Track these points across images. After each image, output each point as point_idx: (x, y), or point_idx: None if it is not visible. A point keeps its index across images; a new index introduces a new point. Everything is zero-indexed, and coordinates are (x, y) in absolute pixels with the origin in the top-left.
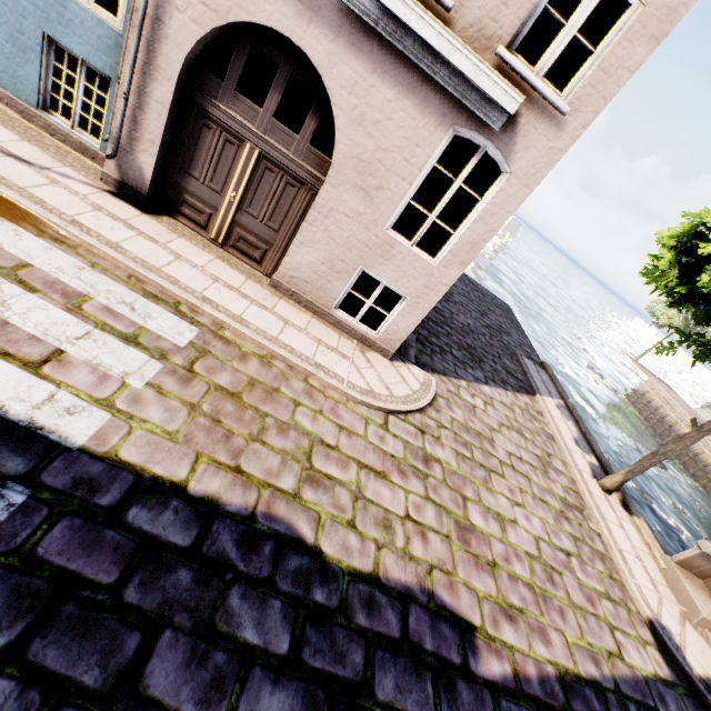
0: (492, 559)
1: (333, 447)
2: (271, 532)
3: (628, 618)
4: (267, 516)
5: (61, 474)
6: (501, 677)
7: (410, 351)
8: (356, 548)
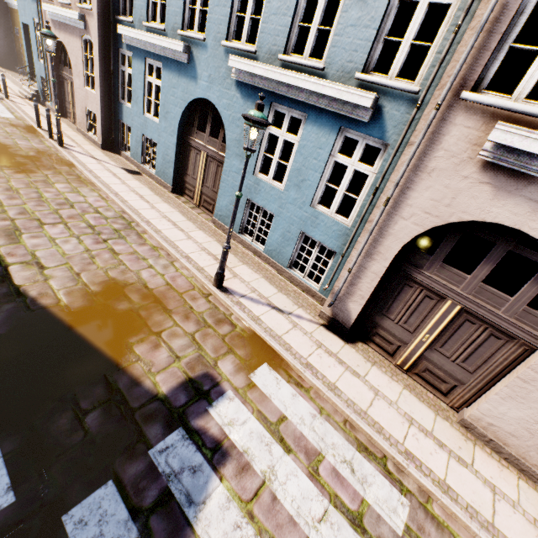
0: None
1: None
2: None
3: None
4: None
5: None
6: None
7: None
8: None
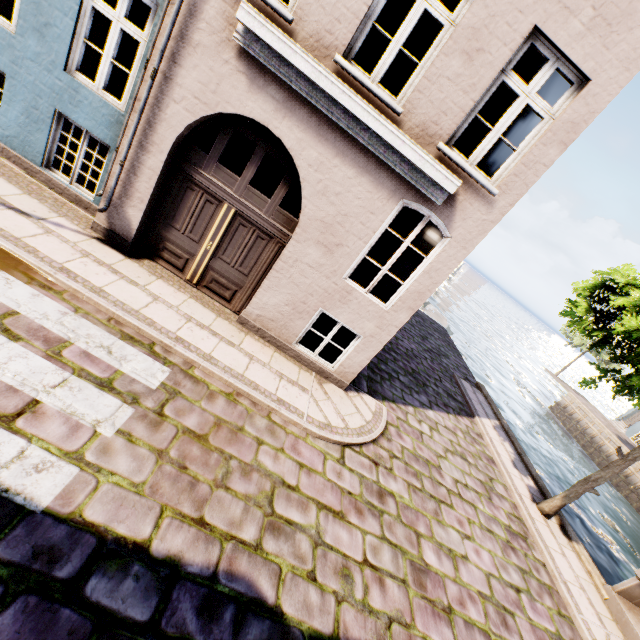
0: (448, 604)
1: (294, 487)
2: (232, 594)
3: None
4: (228, 574)
5: (21, 544)
6: None
7: (362, 380)
8: (316, 604)
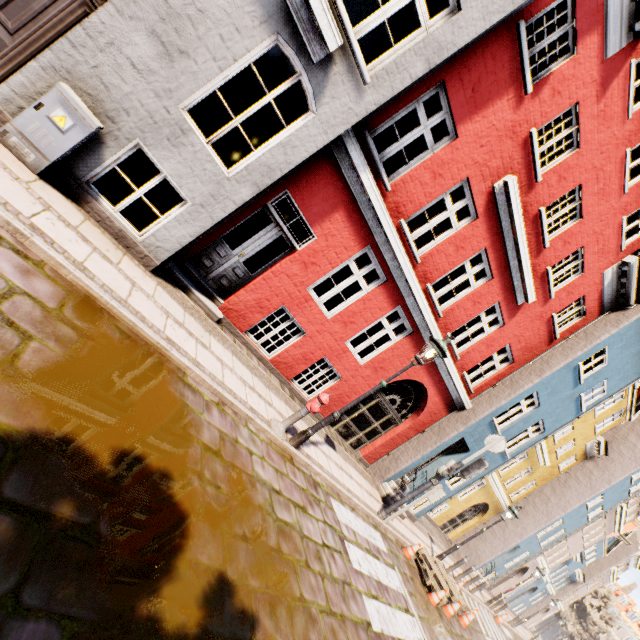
0: None
1: None
2: None
3: None
4: None
5: None
6: None
7: None
8: None
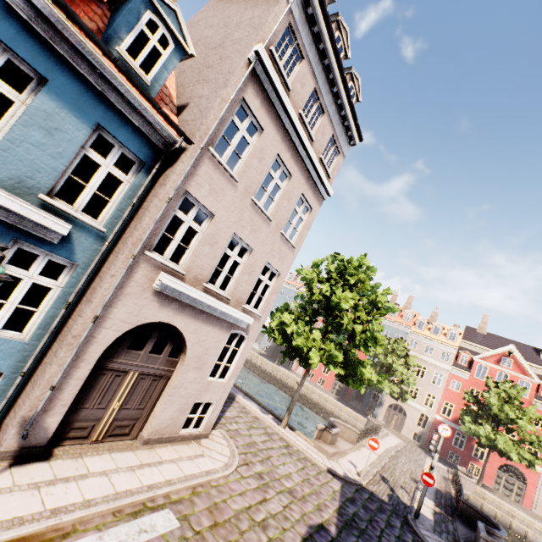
0: (302, 495)
1: (250, 506)
2: None
3: (325, 475)
4: None
5: None
6: (336, 530)
7: None
8: (293, 535)
